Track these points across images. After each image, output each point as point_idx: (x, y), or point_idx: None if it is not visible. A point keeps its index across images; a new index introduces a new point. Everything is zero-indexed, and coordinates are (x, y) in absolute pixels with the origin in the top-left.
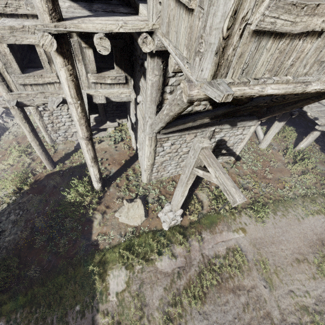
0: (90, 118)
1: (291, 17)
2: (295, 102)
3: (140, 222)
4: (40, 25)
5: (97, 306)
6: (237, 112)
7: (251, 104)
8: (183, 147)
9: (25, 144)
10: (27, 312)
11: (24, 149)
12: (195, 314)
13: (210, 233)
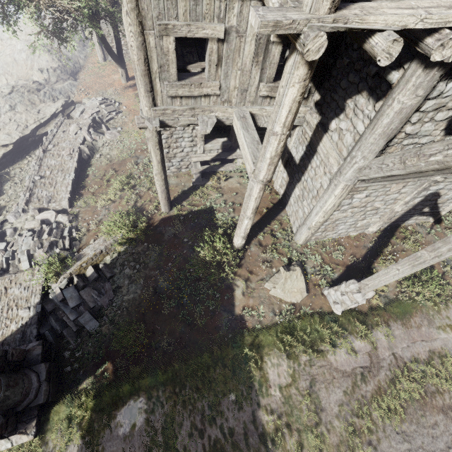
0: (217, 143)
1: None
2: None
3: (301, 298)
4: (316, 18)
5: (257, 400)
6: None
7: None
8: (377, 200)
9: (124, 173)
10: (171, 392)
11: (126, 180)
12: (391, 433)
13: (404, 327)
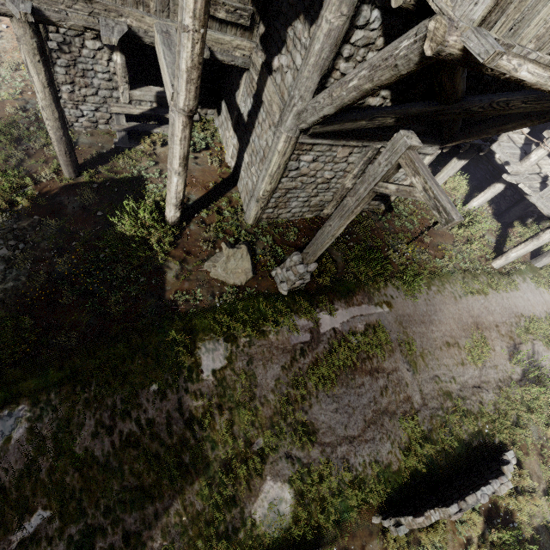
0: (149, 91)
1: None
2: (507, 121)
3: (245, 279)
4: None
5: (185, 385)
6: (438, 115)
7: (461, 105)
8: (326, 170)
9: (0, 120)
10: (68, 391)
11: (4, 128)
12: (323, 397)
13: (346, 304)
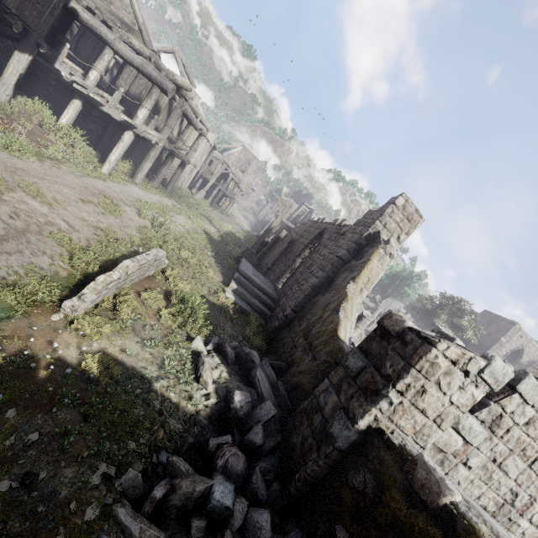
0: None
1: None
2: None
3: None
4: None
5: None
6: None
7: None
8: None
9: None
10: None
11: None
12: None
13: None
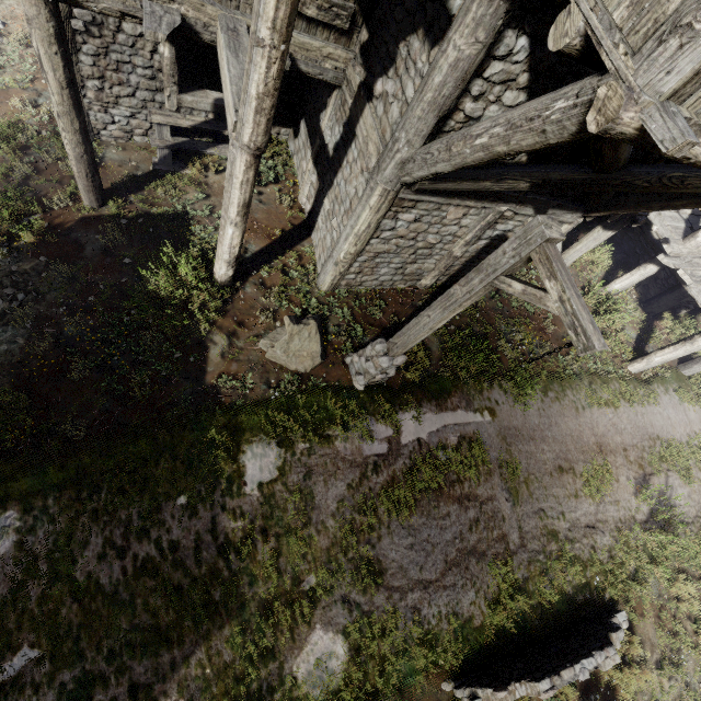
0: (205, 97)
1: None
2: (676, 196)
3: (311, 366)
4: None
5: (222, 501)
6: (588, 185)
7: (621, 176)
8: (431, 232)
9: (2, 117)
10: (71, 497)
11: (6, 130)
12: (396, 528)
13: (437, 408)
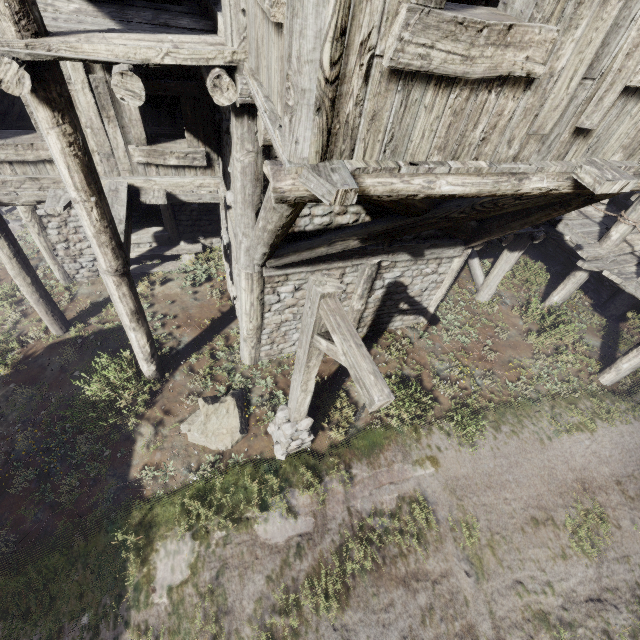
0: (146, 233)
1: (459, 46)
2: (527, 213)
3: (231, 442)
4: None
5: (126, 615)
6: (411, 229)
7: (435, 214)
8: None
9: (11, 282)
10: None
11: (8, 292)
12: (326, 630)
13: (368, 467)
